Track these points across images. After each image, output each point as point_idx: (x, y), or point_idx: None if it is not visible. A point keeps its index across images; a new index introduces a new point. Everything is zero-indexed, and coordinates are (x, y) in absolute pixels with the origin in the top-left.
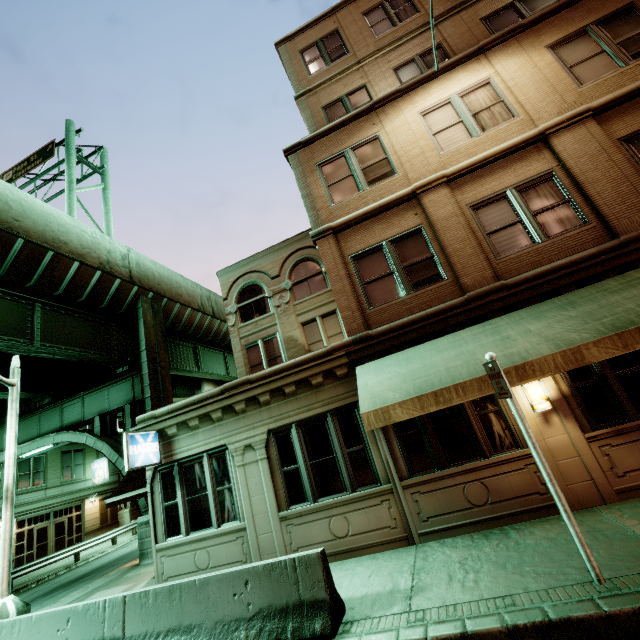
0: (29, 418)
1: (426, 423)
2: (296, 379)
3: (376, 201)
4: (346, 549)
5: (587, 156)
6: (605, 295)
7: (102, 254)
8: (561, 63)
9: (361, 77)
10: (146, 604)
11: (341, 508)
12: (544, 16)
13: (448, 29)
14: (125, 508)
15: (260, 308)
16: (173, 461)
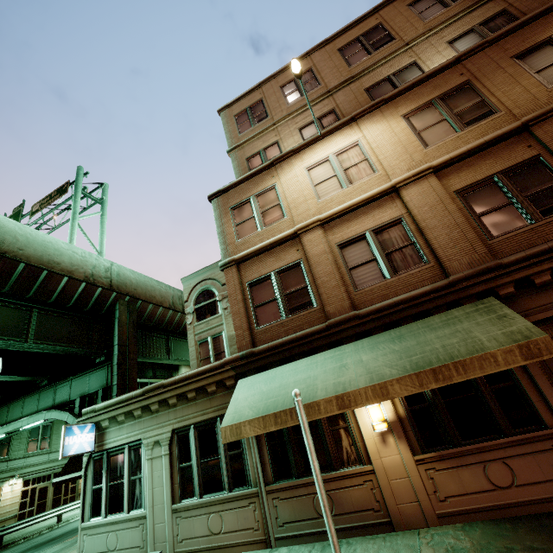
0: (32, 396)
1: (290, 433)
2: (196, 386)
3: (268, 239)
4: (218, 545)
5: (428, 206)
6: (426, 331)
7: (88, 269)
8: (412, 129)
9: (275, 135)
10: None
11: (218, 506)
12: (400, 92)
13: (340, 97)
14: None
15: (211, 310)
16: (104, 450)
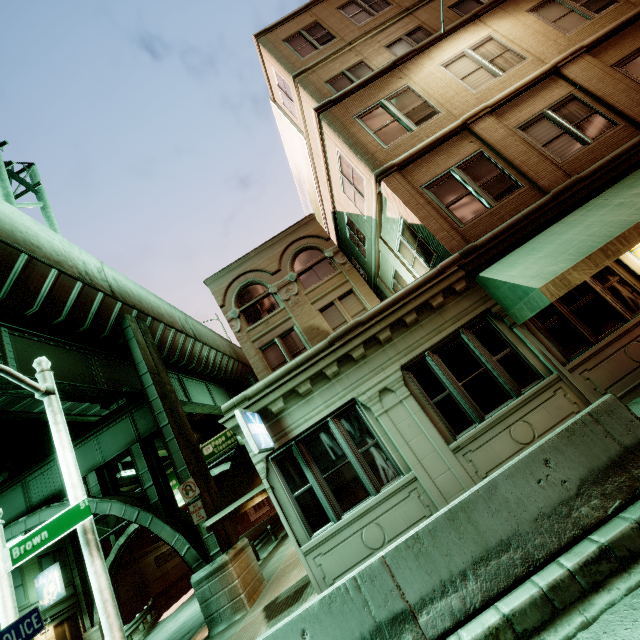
0: None
1: (561, 309)
2: (416, 305)
3: (431, 136)
4: None
5: (595, 79)
6: None
7: (77, 264)
8: (544, 21)
9: (356, 55)
10: (421, 551)
11: (516, 414)
12: None
13: (423, 15)
14: (92, 627)
15: (267, 306)
16: (288, 442)
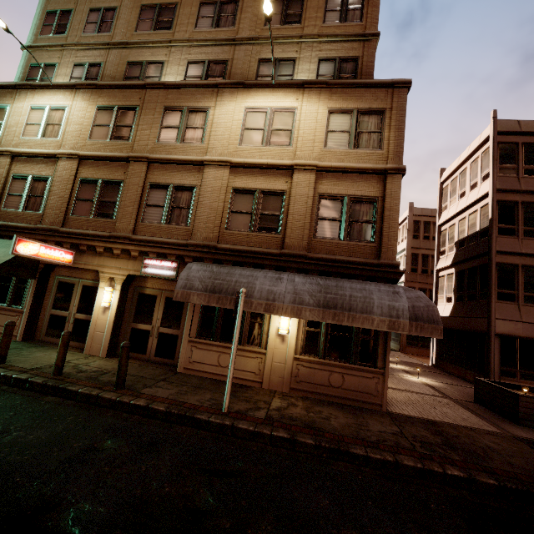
0: None
1: None
2: None
3: None
4: None
5: (62, 178)
6: None
7: None
8: (94, 120)
9: (59, 57)
10: None
11: None
12: (107, 86)
13: (112, 56)
14: None
15: None
16: None
